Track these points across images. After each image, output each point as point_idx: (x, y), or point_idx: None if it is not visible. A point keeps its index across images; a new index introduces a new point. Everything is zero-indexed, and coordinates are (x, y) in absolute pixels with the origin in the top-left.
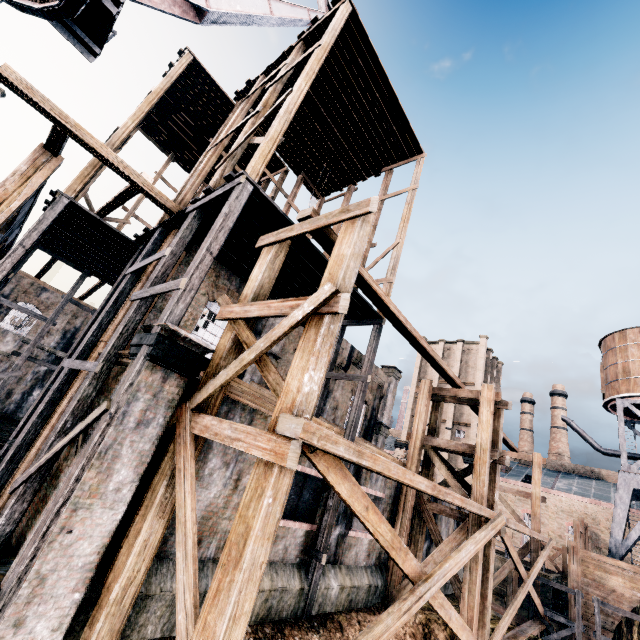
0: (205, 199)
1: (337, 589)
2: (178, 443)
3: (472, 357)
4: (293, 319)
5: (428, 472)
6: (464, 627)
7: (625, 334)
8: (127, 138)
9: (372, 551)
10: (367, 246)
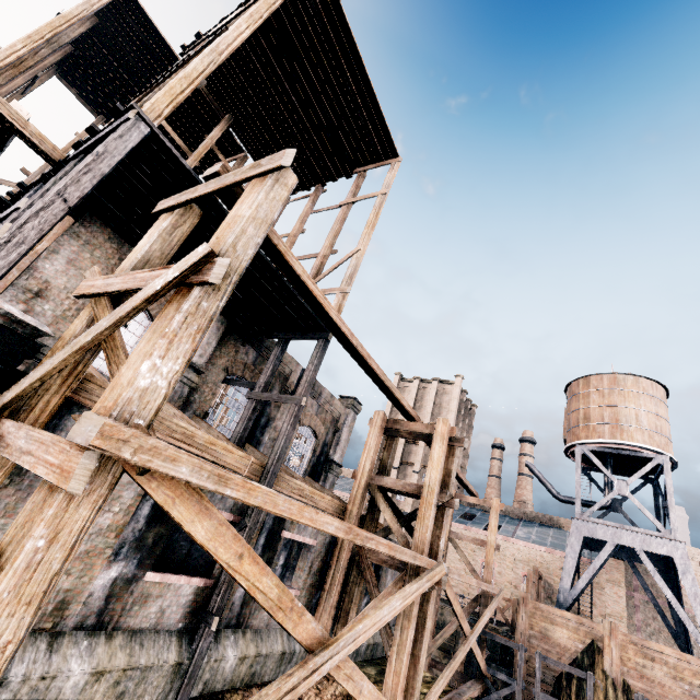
0: (89, 142)
1: (235, 660)
2: None
3: (446, 397)
4: (151, 289)
5: (373, 516)
6: None
7: (589, 380)
8: (33, 79)
9: None
10: (326, 252)
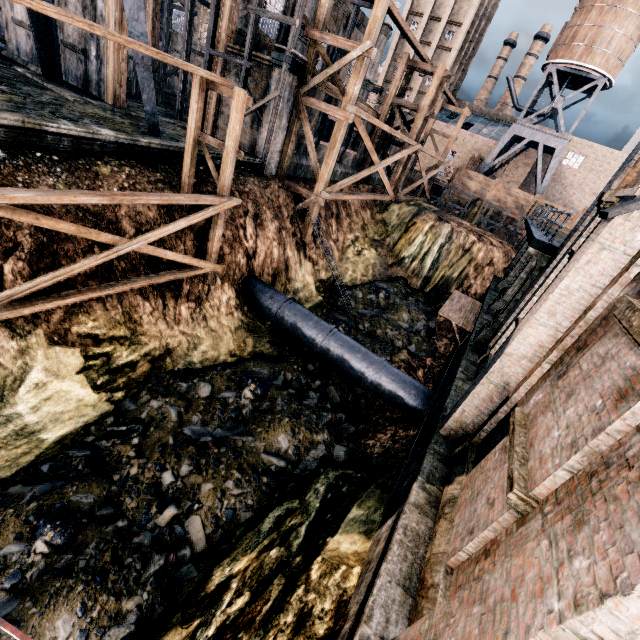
0: None
1: (340, 173)
2: (299, 109)
3: None
4: (352, 57)
5: (391, 121)
6: (388, 184)
7: None
8: None
9: (354, 160)
10: None
